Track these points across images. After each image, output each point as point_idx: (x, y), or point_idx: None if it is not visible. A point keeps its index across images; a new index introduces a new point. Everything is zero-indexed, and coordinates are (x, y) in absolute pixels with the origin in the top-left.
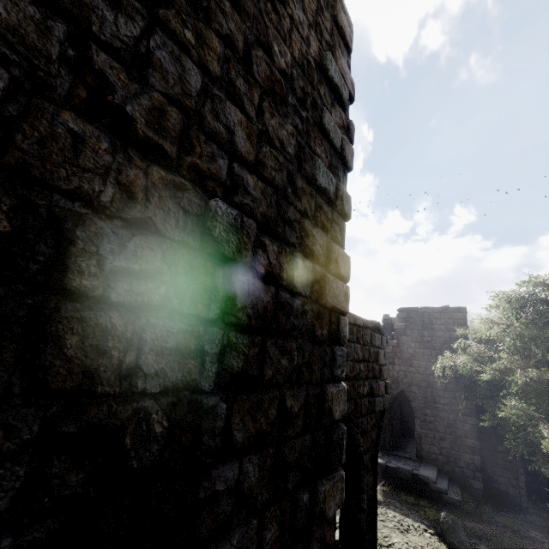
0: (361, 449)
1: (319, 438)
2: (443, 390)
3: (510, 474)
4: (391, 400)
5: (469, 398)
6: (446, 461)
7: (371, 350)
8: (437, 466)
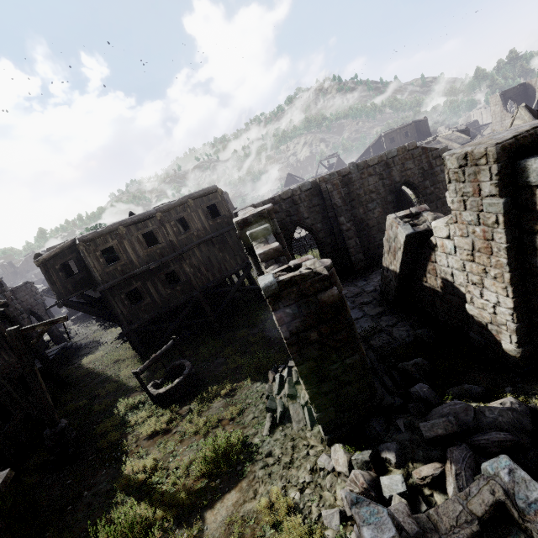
0: (39, 312)
1: (19, 312)
2: None
3: None
4: None
5: None
6: None
7: (28, 290)
8: None
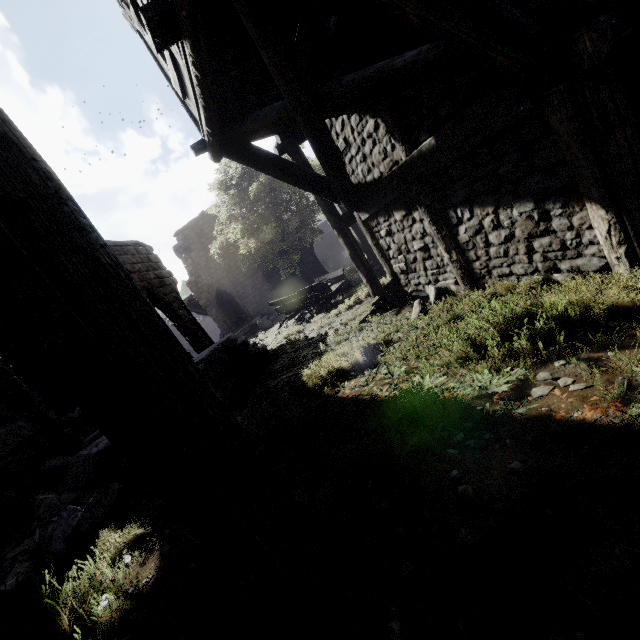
0: (166, 299)
1: None
2: (237, 269)
3: (292, 287)
4: (215, 300)
5: (251, 263)
6: (264, 307)
7: (141, 257)
8: (262, 313)
